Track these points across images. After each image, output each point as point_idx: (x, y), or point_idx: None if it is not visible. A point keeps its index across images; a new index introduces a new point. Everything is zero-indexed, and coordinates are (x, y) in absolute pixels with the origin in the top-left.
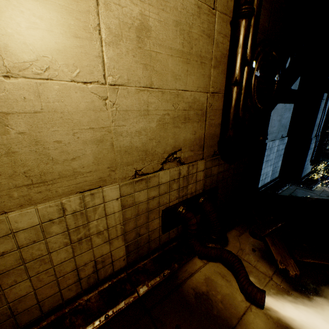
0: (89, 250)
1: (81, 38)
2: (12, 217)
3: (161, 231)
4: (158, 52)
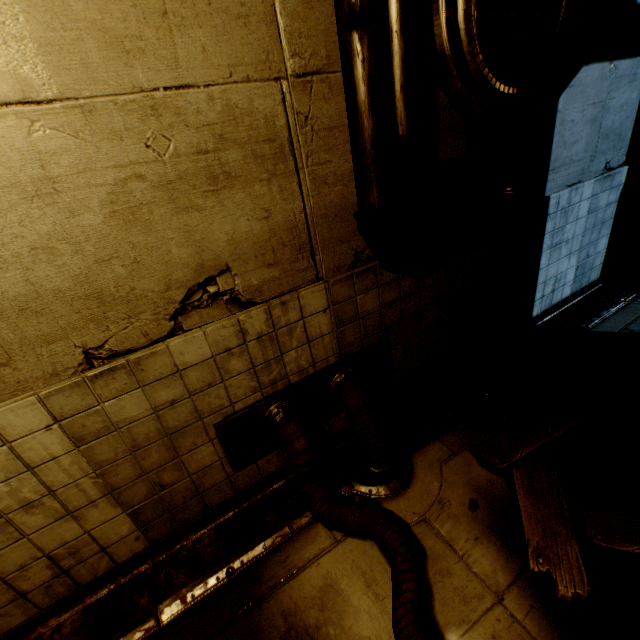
0: (19, 541)
1: None
2: None
3: (229, 466)
4: None
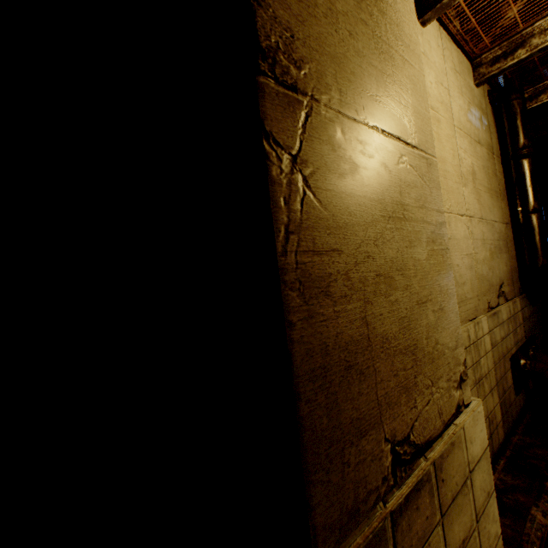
0: (484, 399)
1: (456, 183)
2: None
3: (513, 391)
4: (480, 189)
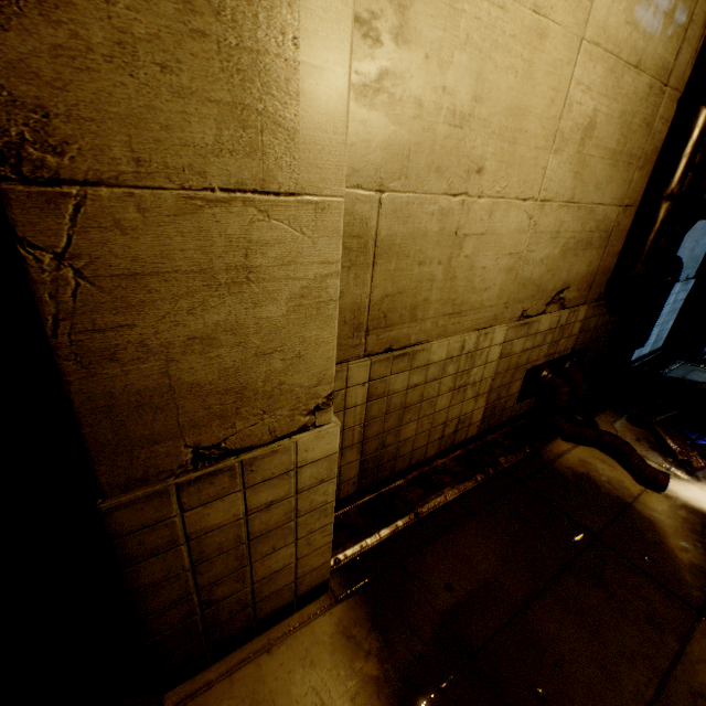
0: (460, 403)
1: (538, 148)
2: (433, 348)
3: (516, 398)
4: (592, 155)
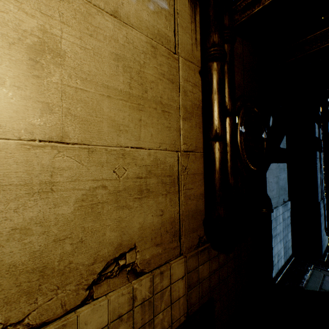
0: None
1: None
2: None
3: None
4: (80, 88)
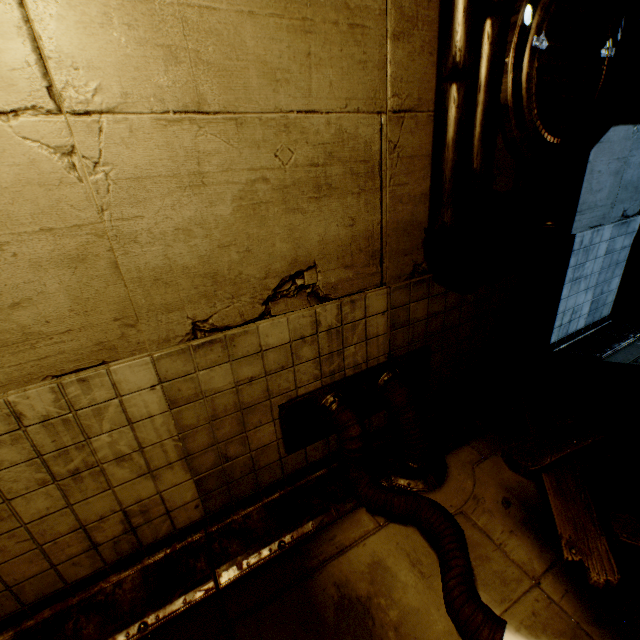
0: (105, 492)
1: None
2: None
3: (283, 448)
4: (204, 6)
